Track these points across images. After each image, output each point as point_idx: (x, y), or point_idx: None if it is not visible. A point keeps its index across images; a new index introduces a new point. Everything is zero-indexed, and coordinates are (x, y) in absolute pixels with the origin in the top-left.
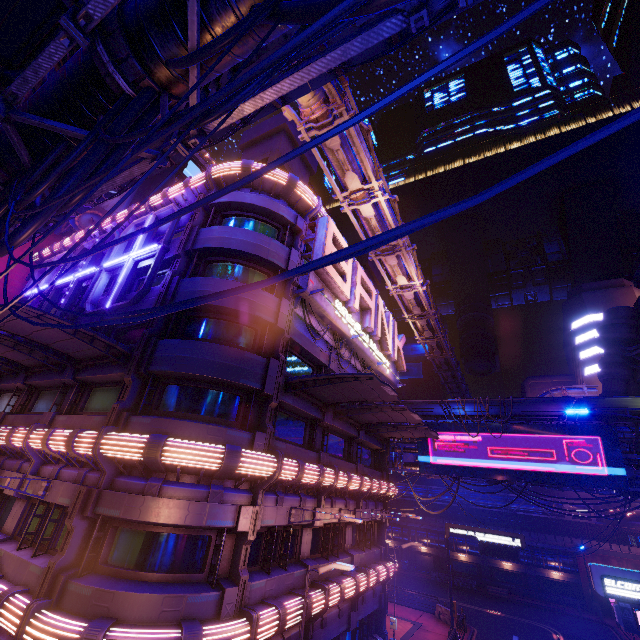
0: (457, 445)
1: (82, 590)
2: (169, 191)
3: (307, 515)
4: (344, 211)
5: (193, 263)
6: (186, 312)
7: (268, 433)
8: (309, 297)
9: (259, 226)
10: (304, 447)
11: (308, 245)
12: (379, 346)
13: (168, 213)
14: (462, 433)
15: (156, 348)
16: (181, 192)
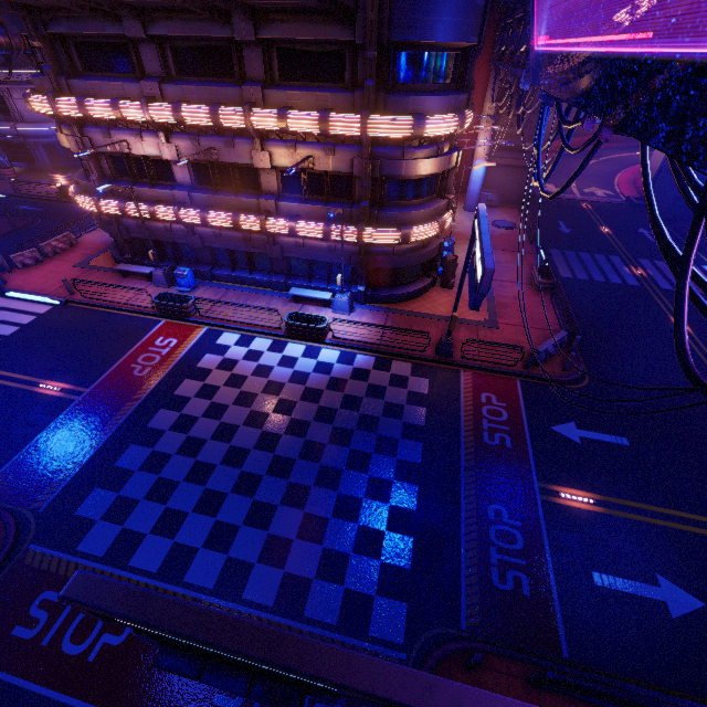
0: None
1: None
2: None
3: (154, 149)
4: None
5: None
6: None
7: (47, 76)
8: None
9: None
10: (137, 77)
11: None
12: None
13: None
14: None
15: None
16: None
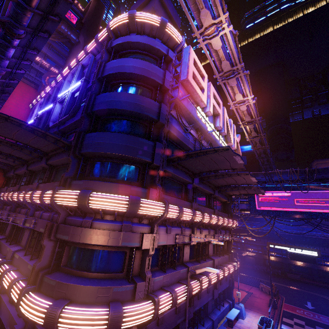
0: (274, 198)
1: (50, 282)
2: (87, 47)
3: (186, 238)
4: (200, 46)
5: (103, 85)
6: (101, 117)
7: (158, 189)
8: (180, 102)
9: (143, 58)
10: (182, 199)
11: (177, 72)
12: (225, 140)
13: (88, 61)
14: (277, 191)
15: (84, 139)
16: (94, 46)
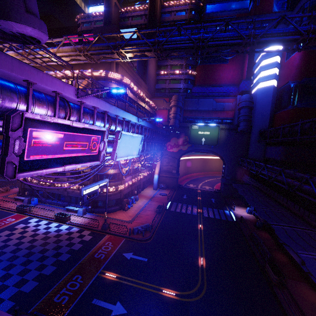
0: None
1: None
2: None
3: None
4: None
5: None
6: None
7: None
8: None
9: None
10: None
11: None
12: None
13: None
14: None
15: None
16: None
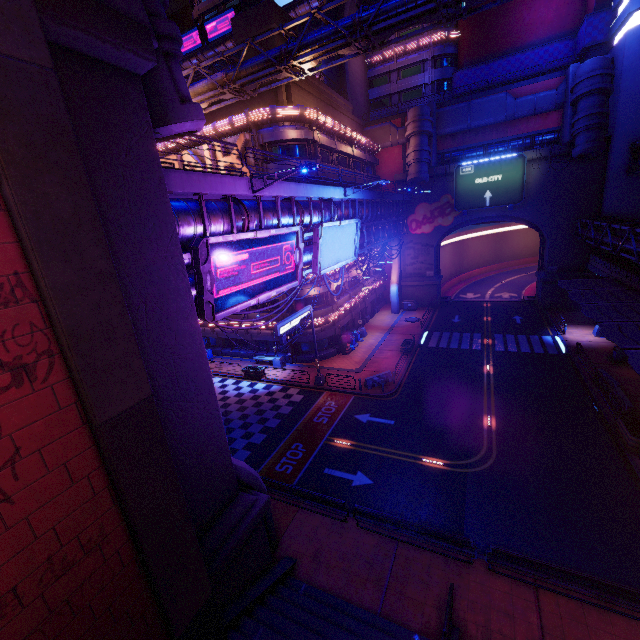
0: None
1: None
2: None
3: None
4: None
5: None
6: None
7: None
8: None
9: None
10: None
11: None
12: None
13: None
14: None
15: None
16: None
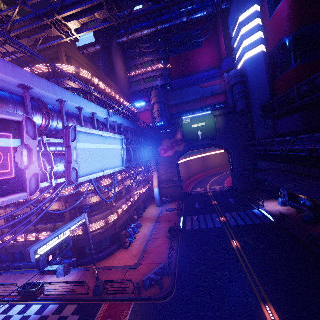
0: None
1: None
2: None
3: None
4: None
5: None
6: None
7: None
8: None
9: None
10: None
11: None
12: None
13: None
14: None
15: None
16: None
